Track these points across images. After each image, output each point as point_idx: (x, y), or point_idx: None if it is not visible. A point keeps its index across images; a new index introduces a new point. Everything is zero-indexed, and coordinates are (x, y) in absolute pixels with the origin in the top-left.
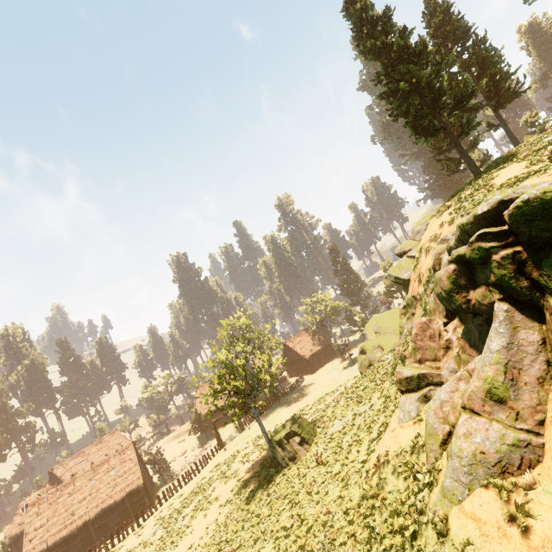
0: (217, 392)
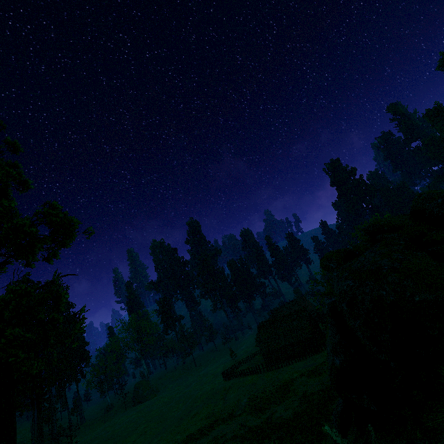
0: (326, 294)
